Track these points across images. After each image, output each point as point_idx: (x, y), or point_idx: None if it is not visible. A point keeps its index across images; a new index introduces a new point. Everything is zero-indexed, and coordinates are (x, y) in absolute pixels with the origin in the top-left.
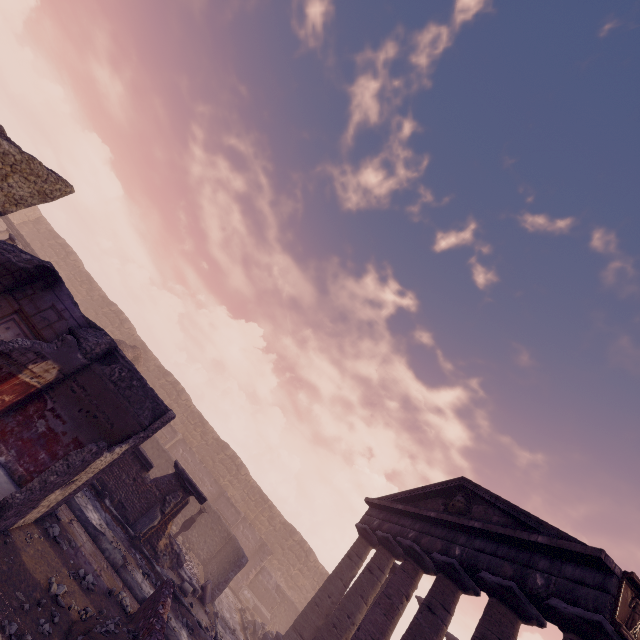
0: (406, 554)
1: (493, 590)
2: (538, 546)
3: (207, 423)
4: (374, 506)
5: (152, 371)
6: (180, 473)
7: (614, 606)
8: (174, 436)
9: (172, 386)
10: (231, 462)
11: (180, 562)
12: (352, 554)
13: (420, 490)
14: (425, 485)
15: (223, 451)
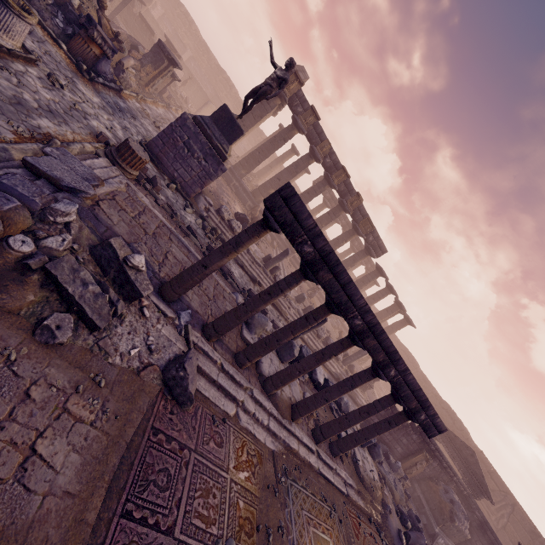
0: None
1: None
2: None
3: (210, 52)
4: None
5: (170, 1)
6: (167, 40)
7: None
8: (185, 51)
9: (185, 17)
10: (226, 83)
11: (175, 85)
12: None
13: None
14: None
15: (221, 75)
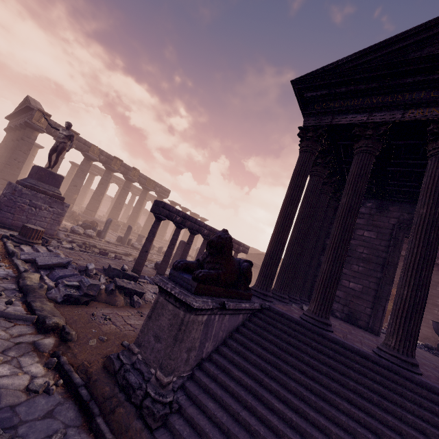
0: (12, 130)
1: (20, 127)
2: (26, 109)
3: None
4: (9, 120)
5: None
6: None
7: (34, 117)
8: None
9: None
10: None
11: None
12: (4, 141)
13: (19, 106)
14: (20, 103)
15: None
